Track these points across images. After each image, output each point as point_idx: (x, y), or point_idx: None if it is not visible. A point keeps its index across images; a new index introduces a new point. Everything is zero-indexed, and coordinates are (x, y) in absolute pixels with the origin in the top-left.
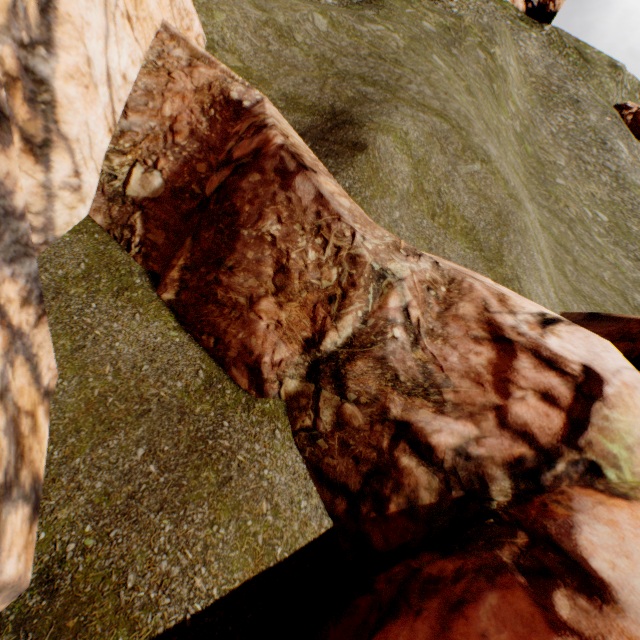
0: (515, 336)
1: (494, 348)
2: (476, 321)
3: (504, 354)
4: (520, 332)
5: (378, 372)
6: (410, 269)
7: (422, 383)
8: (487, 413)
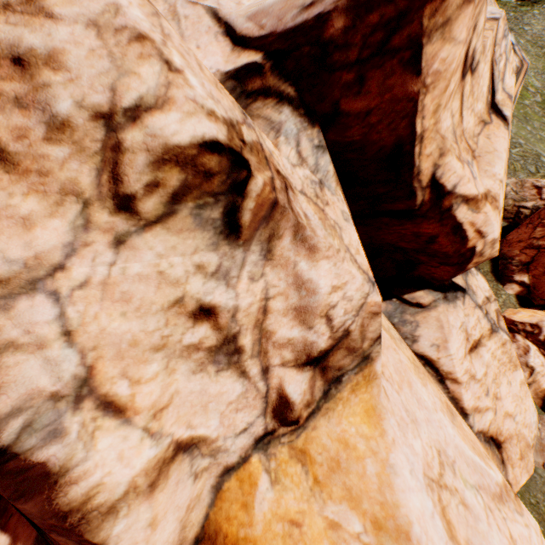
0: (541, 186)
1: (536, 190)
2: (530, 186)
3: (539, 190)
4: (542, 185)
5: (509, 200)
6: (509, 181)
7: (520, 200)
8: (537, 199)
